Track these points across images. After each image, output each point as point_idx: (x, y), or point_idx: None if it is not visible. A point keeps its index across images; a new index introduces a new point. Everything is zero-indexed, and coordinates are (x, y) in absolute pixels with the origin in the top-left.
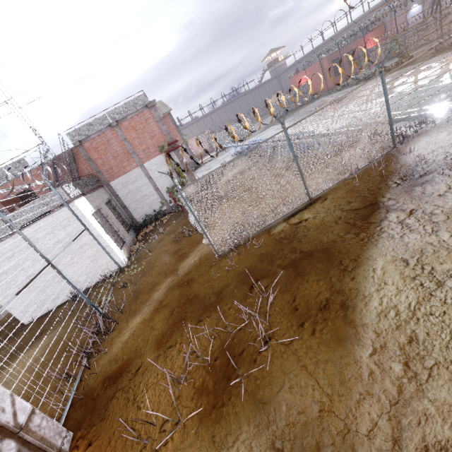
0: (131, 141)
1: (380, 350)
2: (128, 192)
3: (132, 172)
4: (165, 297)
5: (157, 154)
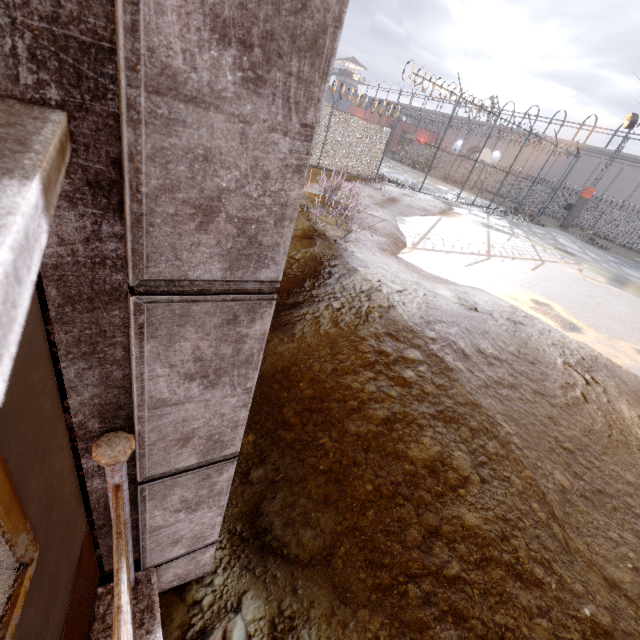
0: None
1: None
2: None
3: None
4: None
5: None
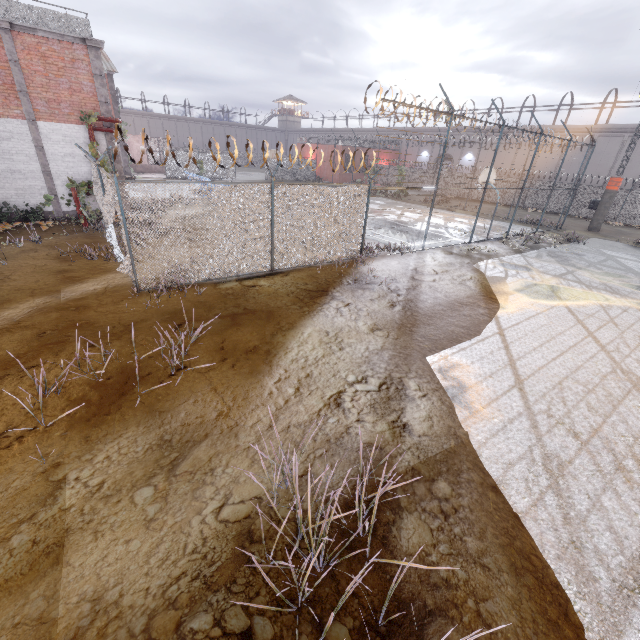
0: (28, 73)
1: (284, 381)
2: None
3: (6, 121)
4: (28, 318)
5: (73, 121)
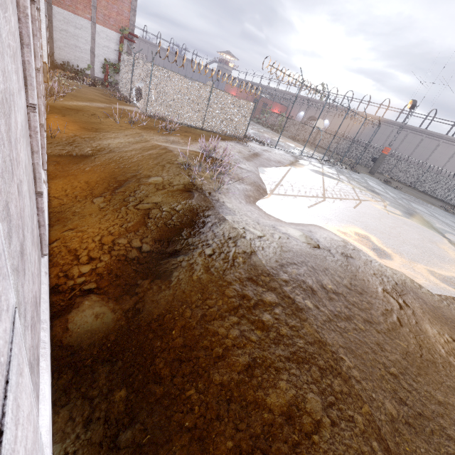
0: None
1: None
2: (65, 30)
3: (81, 19)
4: (106, 107)
5: (114, 29)
